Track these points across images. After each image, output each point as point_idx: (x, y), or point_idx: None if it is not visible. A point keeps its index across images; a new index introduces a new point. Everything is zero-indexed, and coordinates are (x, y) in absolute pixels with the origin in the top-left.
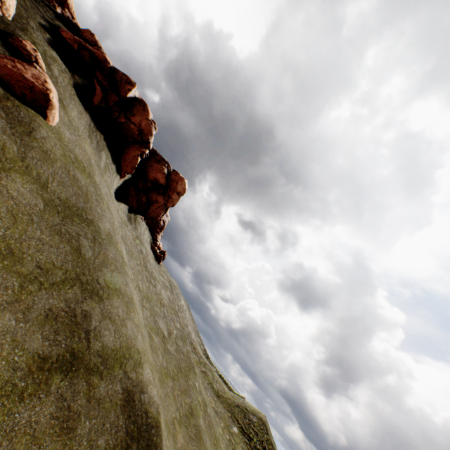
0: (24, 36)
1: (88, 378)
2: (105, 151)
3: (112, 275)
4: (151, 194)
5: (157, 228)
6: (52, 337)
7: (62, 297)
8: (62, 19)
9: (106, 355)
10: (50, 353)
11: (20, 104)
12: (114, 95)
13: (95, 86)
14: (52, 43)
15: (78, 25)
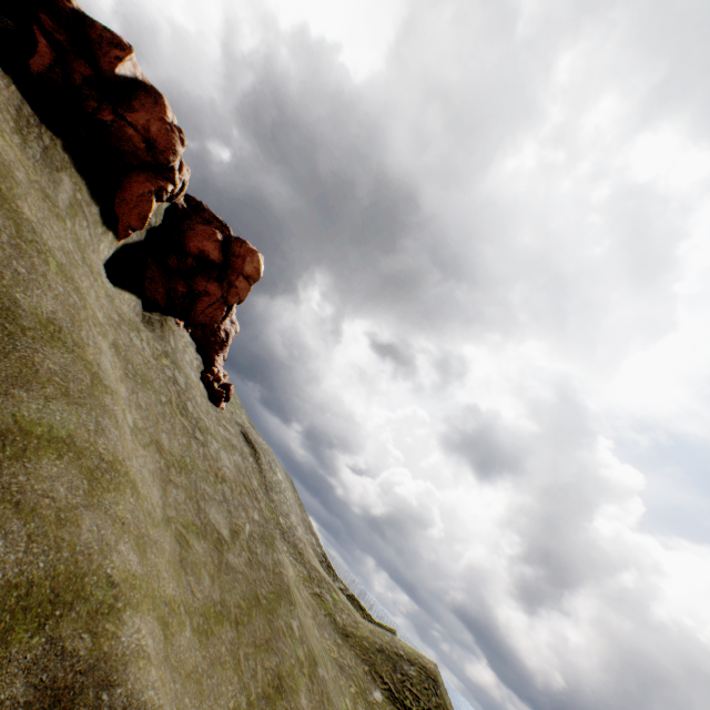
0: None
1: None
2: (71, 175)
3: (47, 408)
4: (196, 280)
5: (213, 343)
6: None
7: None
8: None
9: None
10: None
11: None
12: (83, 63)
13: (36, 37)
14: None
15: None
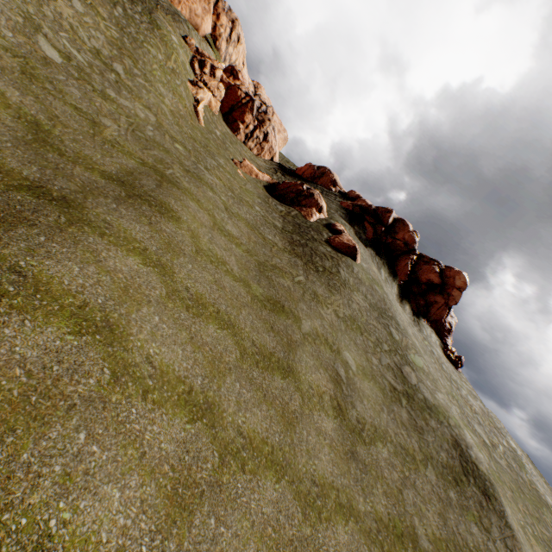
0: (333, 221)
1: (420, 411)
2: (382, 268)
3: (416, 355)
4: (427, 296)
5: (442, 331)
6: (393, 379)
7: (391, 359)
8: (336, 194)
9: (428, 405)
10: (395, 387)
11: (346, 257)
12: (379, 226)
13: (367, 226)
14: (341, 215)
15: (344, 191)
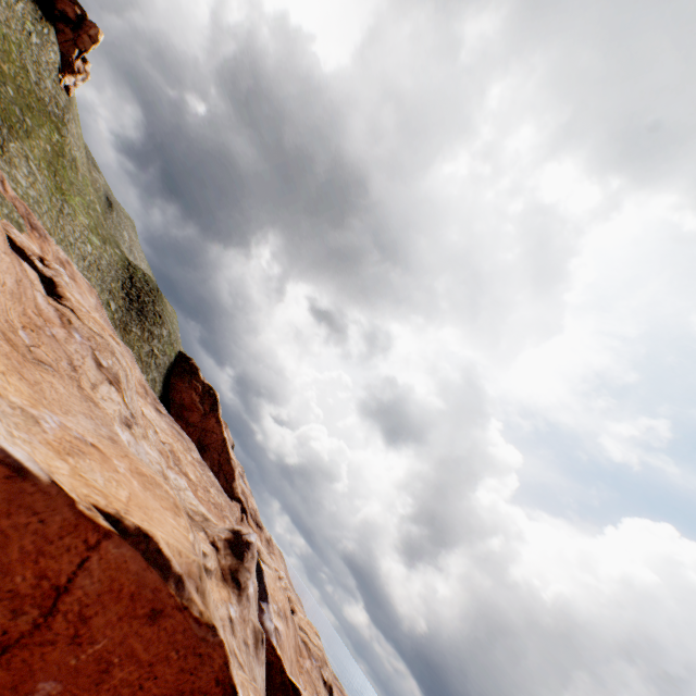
0: None
1: None
2: None
3: None
4: (60, 25)
5: (69, 69)
6: None
7: None
8: None
9: None
10: None
11: None
12: None
13: None
14: None
15: None
